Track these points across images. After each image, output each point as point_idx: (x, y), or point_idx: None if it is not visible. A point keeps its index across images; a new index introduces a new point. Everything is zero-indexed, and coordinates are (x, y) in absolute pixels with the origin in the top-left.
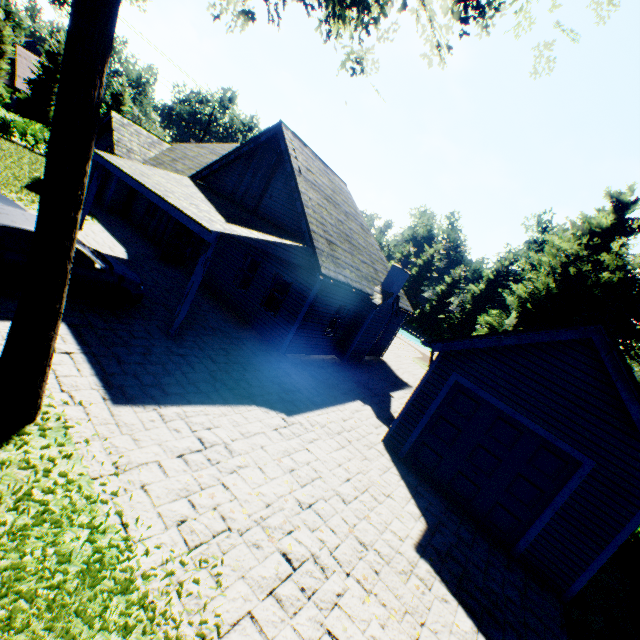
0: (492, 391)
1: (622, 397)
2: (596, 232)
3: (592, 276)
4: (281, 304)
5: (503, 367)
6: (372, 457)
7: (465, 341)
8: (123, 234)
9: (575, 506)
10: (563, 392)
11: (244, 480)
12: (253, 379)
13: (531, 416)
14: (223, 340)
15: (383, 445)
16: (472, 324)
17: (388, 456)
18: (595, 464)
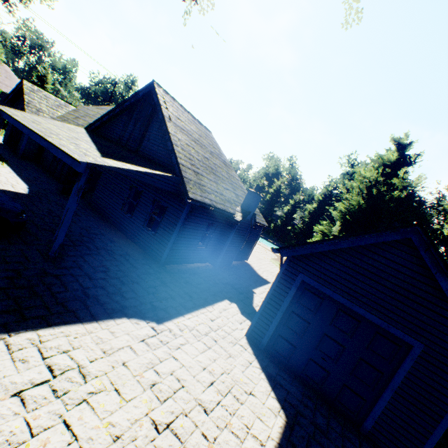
0: (332, 287)
1: (442, 287)
2: (387, 164)
3: (388, 194)
4: (159, 224)
5: (340, 266)
6: (236, 353)
7: (307, 246)
8: (31, 175)
9: (411, 385)
10: (391, 285)
11: (94, 410)
12: (129, 291)
13: (366, 307)
14: (106, 258)
15: (246, 339)
16: (310, 232)
17: (250, 349)
18: (424, 346)
